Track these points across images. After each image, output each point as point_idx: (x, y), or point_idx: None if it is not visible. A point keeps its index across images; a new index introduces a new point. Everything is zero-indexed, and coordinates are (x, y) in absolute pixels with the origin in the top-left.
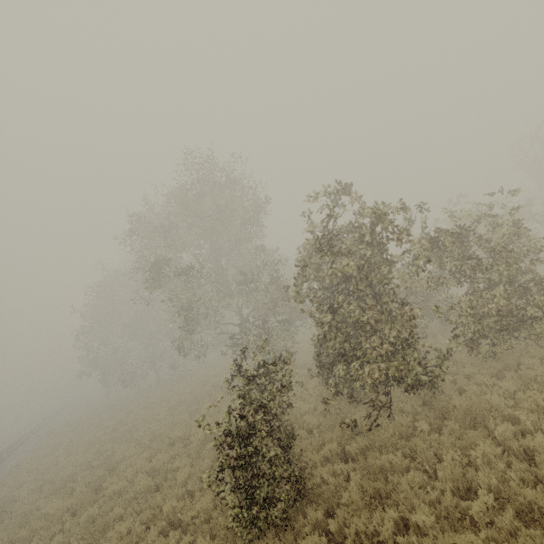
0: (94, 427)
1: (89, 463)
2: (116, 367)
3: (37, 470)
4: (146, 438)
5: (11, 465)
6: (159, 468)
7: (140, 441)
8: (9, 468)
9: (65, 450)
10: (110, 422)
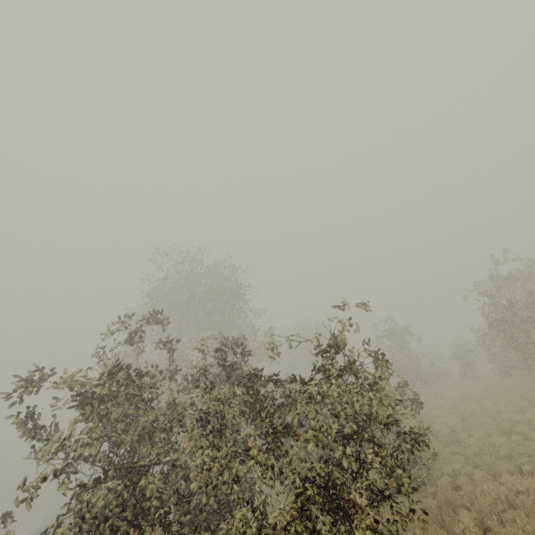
0: None
1: None
2: None
3: None
4: None
5: None
6: None
7: None
8: None
9: None
10: None
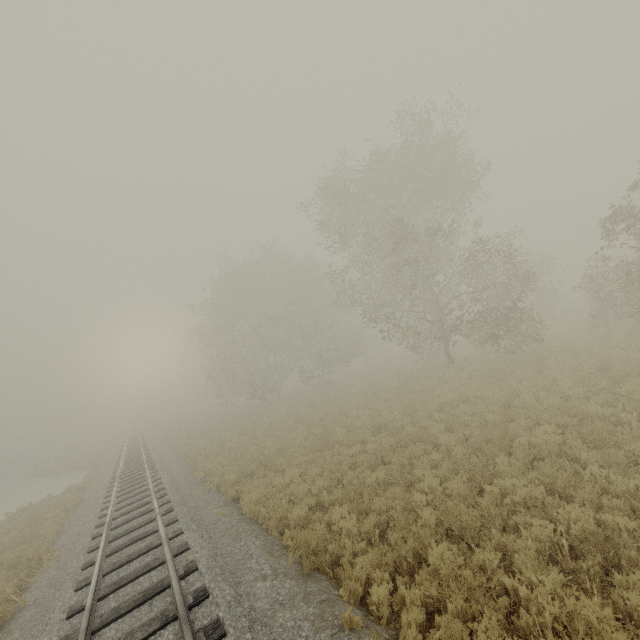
0: (251, 424)
1: (331, 431)
2: (230, 378)
3: (239, 448)
4: (384, 411)
5: (171, 456)
6: (478, 413)
7: (375, 415)
8: (184, 454)
9: (250, 435)
10: (273, 419)
